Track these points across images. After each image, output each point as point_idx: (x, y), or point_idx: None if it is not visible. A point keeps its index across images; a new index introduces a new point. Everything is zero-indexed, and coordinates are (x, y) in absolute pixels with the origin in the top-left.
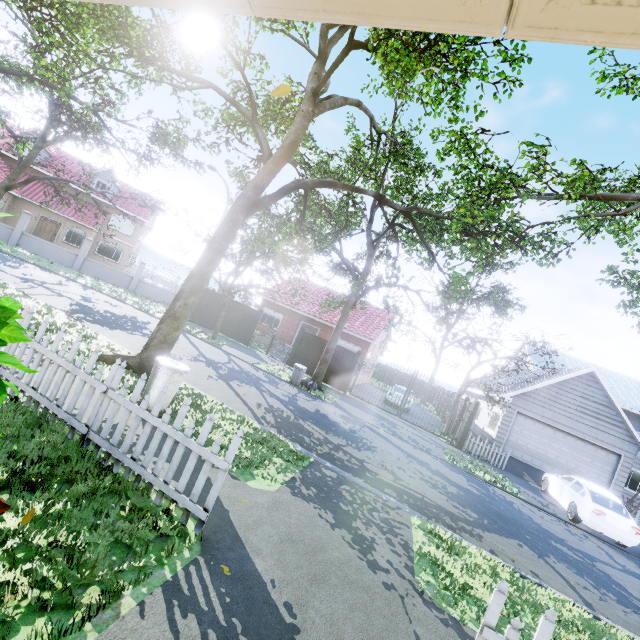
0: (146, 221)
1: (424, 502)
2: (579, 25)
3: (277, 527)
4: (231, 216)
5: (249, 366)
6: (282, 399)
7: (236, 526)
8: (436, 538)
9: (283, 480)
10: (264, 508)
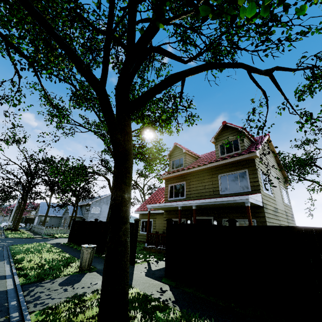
0: None
1: None
2: None
3: None
4: None
5: None
6: None
7: None
8: None
9: None
10: None
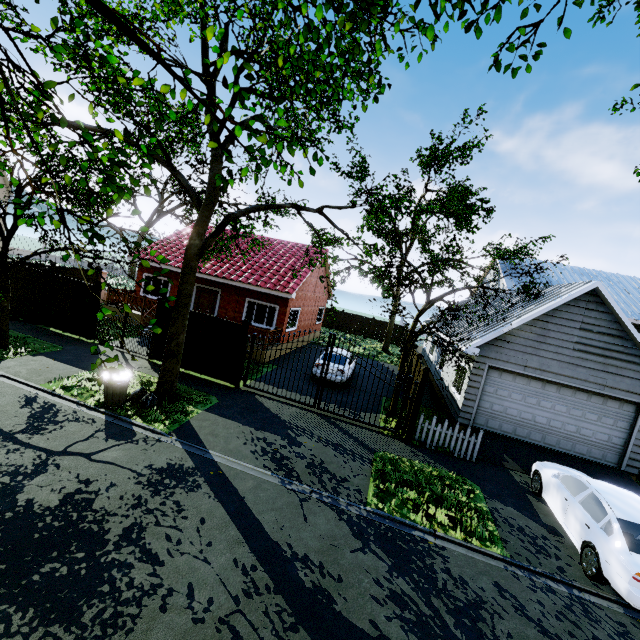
0: None
1: None
2: None
3: None
4: None
5: (19, 395)
6: None
7: None
8: None
9: None
10: None
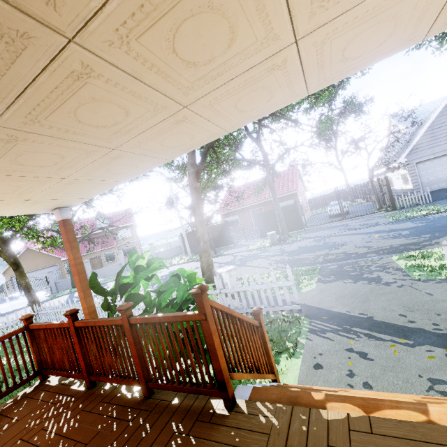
0: (133, 223)
1: (393, 248)
2: (328, 84)
3: (330, 297)
4: (192, 187)
5: (245, 252)
6: (277, 254)
7: (313, 306)
8: (412, 258)
9: (315, 282)
10: (318, 294)
